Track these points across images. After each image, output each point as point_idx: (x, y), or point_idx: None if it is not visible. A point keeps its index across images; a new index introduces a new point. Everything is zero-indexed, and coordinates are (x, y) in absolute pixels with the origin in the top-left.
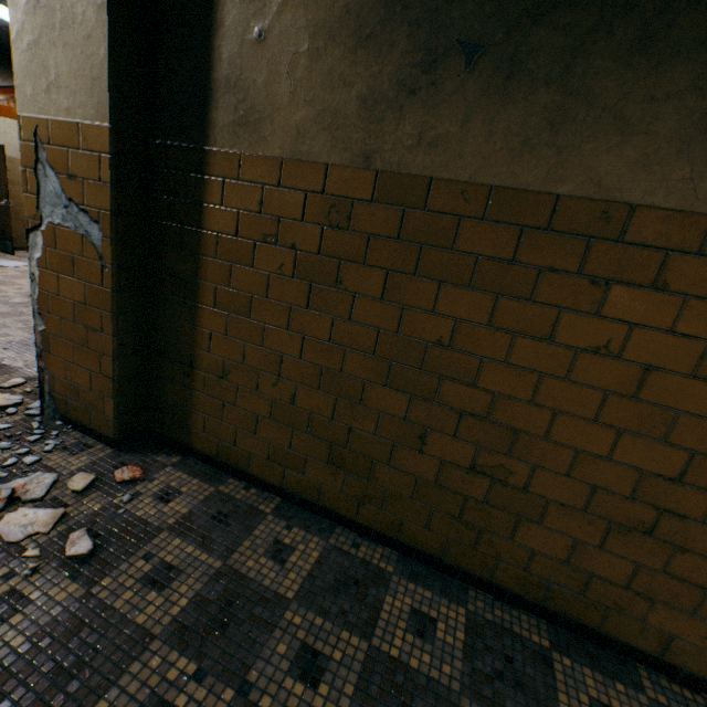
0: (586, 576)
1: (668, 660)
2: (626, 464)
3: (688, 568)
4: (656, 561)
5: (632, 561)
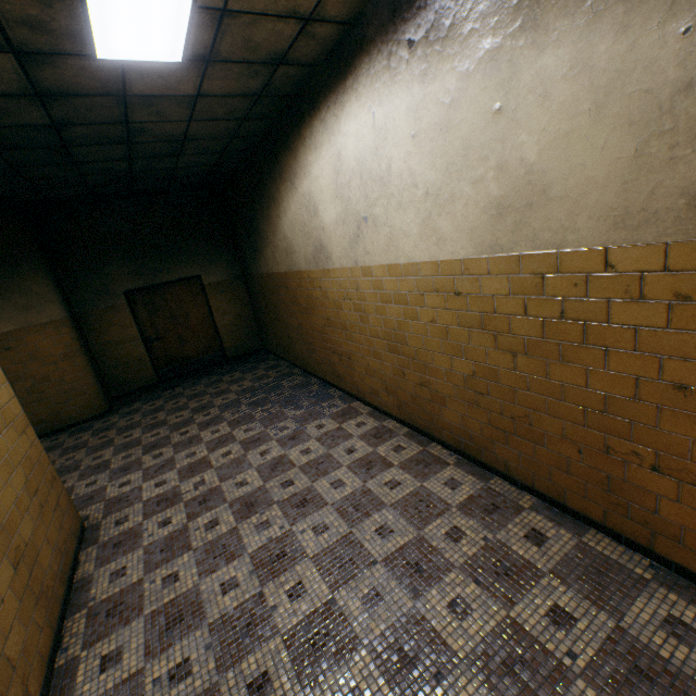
0: (43, 419)
1: (77, 421)
2: (23, 389)
3: (58, 400)
4: (51, 404)
5: (47, 408)
